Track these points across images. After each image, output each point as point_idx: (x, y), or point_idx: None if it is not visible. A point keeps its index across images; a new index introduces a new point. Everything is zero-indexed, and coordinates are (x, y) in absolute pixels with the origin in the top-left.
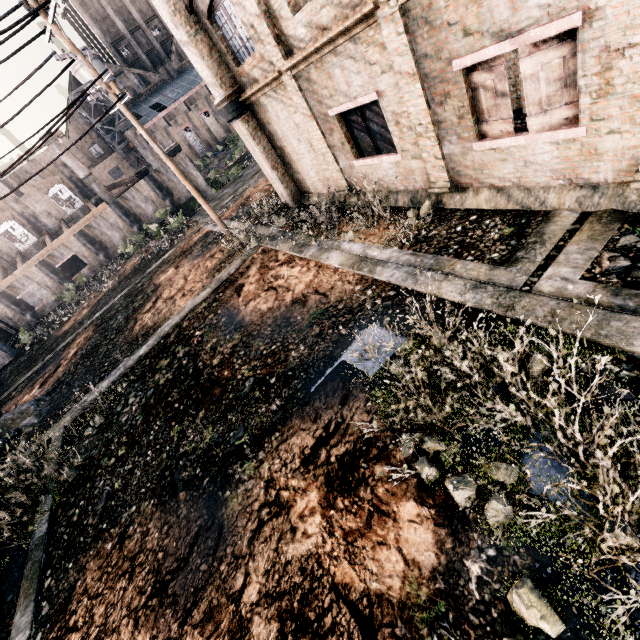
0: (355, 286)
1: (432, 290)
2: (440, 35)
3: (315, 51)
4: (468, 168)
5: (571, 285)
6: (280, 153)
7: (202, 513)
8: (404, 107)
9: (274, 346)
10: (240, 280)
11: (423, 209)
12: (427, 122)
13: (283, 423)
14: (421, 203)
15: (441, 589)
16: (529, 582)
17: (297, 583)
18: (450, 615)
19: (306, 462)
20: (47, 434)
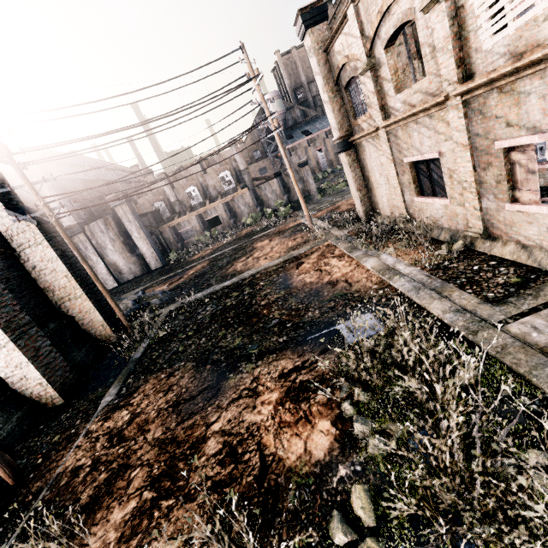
0: (374, 285)
1: (424, 303)
2: (489, 123)
3: (403, 119)
4: (500, 222)
5: (536, 333)
6: (366, 180)
7: (213, 379)
8: (457, 166)
9: (301, 305)
10: (303, 259)
11: (455, 246)
12: (471, 180)
13: (281, 350)
14: (457, 241)
15: (316, 472)
16: (366, 486)
17: (241, 432)
18: (313, 486)
19: (281, 376)
20: (160, 311)
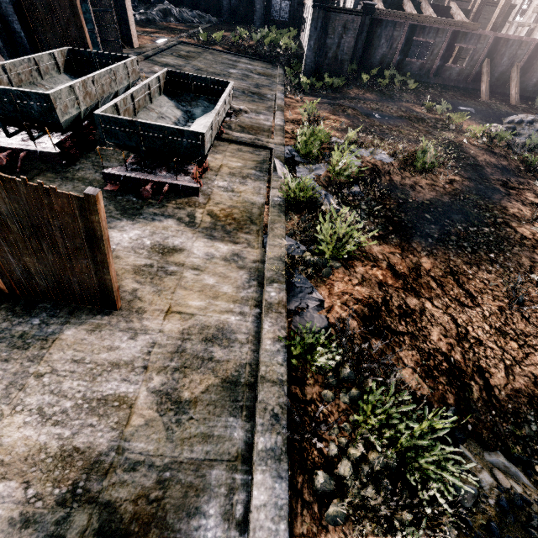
0: None
1: None
2: None
3: None
4: None
5: None
6: None
7: None
8: None
9: None
10: None
11: None
12: None
13: None
14: None
15: None
16: None
17: None
18: None
19: None
20: None
